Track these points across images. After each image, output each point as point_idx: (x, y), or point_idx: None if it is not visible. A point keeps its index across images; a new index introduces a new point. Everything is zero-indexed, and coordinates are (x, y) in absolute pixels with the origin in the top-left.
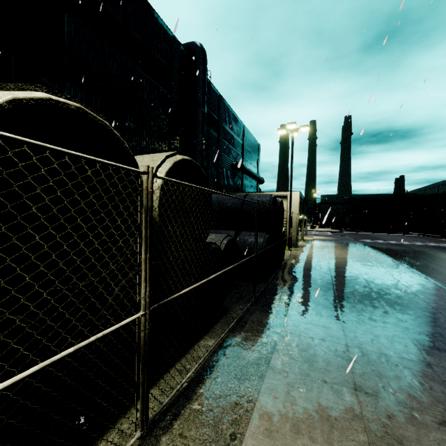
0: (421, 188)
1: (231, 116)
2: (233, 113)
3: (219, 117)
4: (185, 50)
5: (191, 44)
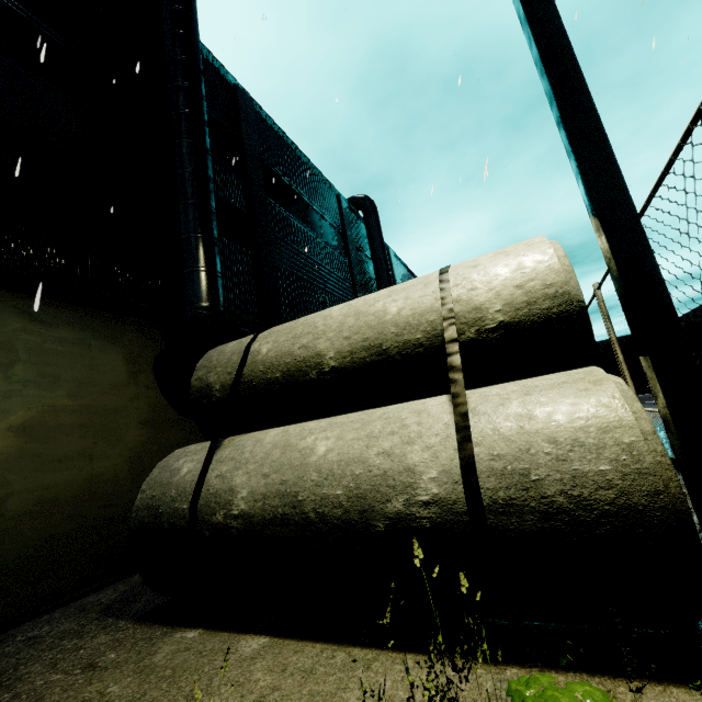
0: (690, 312)
1: (402, 270)
2: (404, 266)
3: (394, 273)
4: (350, 206)
5: (356, 199)
